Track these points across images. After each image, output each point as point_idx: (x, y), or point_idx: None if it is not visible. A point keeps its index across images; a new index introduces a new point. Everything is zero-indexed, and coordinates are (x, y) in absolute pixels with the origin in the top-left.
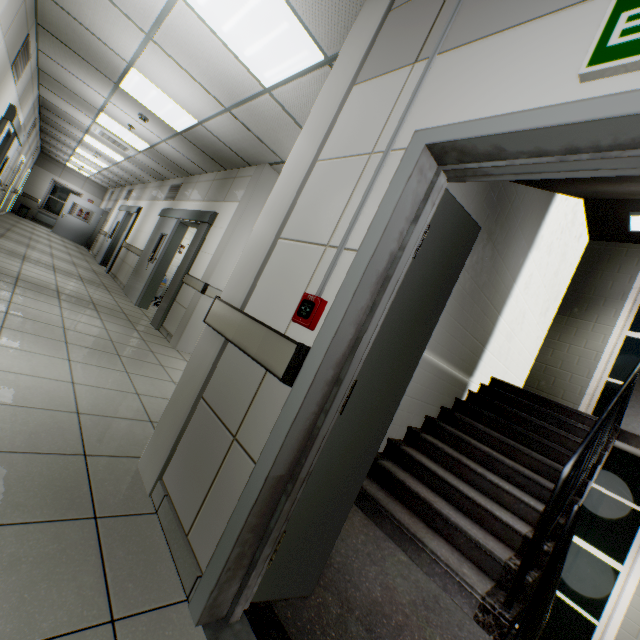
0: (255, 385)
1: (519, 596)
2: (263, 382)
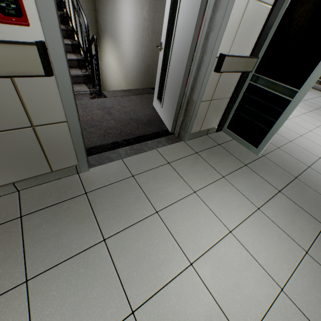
0: (12, 93)
1: (91, 82)
2: (18, 87)
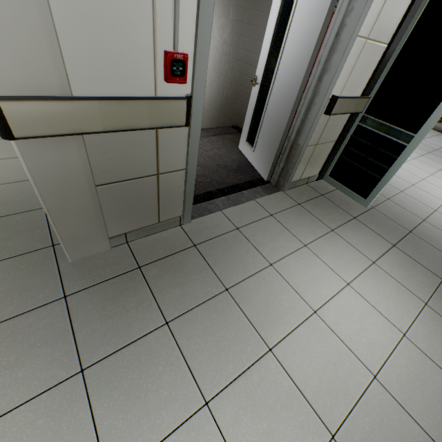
0: (153, 142)
1: None
2: (159, 136)
